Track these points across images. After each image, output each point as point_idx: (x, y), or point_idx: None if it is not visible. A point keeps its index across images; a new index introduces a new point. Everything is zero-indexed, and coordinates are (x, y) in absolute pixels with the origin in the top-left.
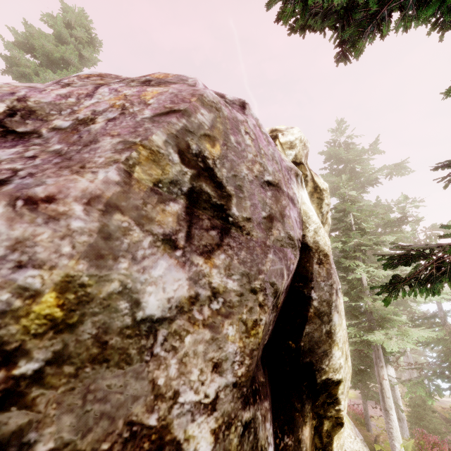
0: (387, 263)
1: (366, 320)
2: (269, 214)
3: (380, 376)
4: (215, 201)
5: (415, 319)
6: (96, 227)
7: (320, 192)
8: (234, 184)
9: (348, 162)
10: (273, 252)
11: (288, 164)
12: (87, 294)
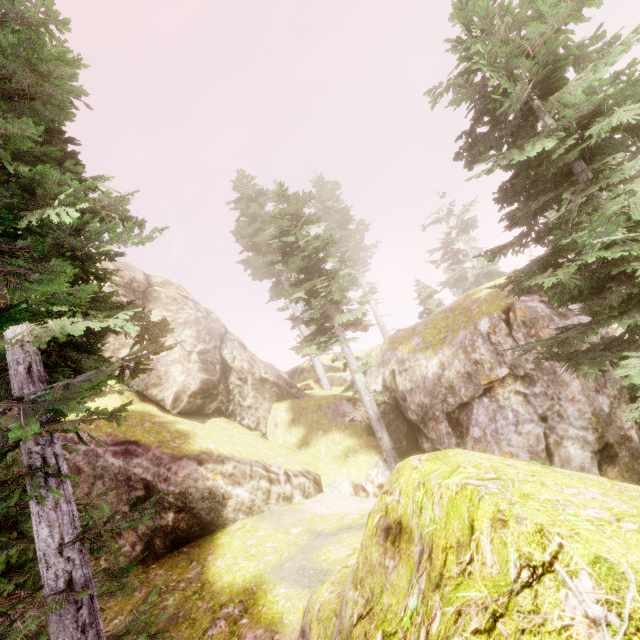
0: None
1: None
2: None
3: None
4: None
5: None
6: (586, 398)
7: None
8: None
9: None
10: None
11: None
12: (596, 414)
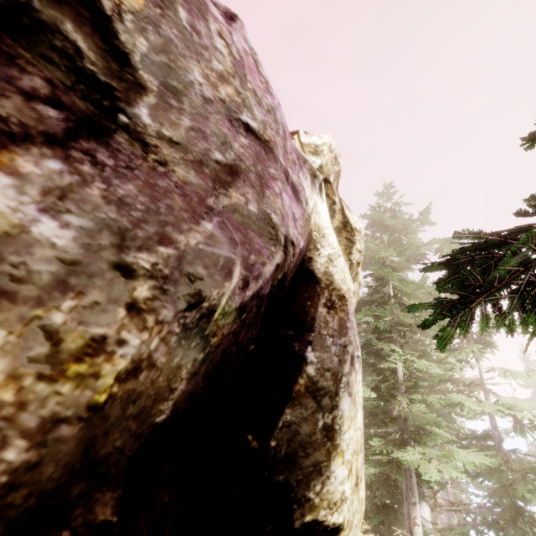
0: (446, 278)
1: (398, 429)
2: (232, 164)
3: (411, 519)
4: (92, 70)
5: (461, 438)
6: None
7: (352, 232)
8: (162, 79)
9: (393, 230)
10: (219, 223)
11: (302, 154)
12: None
